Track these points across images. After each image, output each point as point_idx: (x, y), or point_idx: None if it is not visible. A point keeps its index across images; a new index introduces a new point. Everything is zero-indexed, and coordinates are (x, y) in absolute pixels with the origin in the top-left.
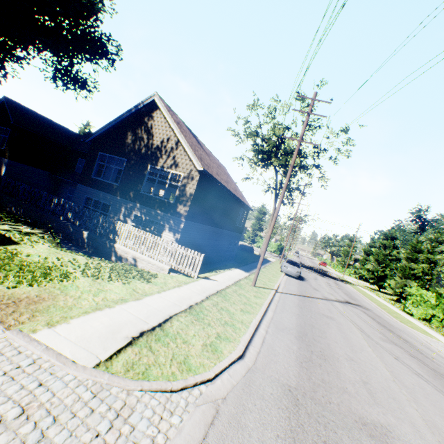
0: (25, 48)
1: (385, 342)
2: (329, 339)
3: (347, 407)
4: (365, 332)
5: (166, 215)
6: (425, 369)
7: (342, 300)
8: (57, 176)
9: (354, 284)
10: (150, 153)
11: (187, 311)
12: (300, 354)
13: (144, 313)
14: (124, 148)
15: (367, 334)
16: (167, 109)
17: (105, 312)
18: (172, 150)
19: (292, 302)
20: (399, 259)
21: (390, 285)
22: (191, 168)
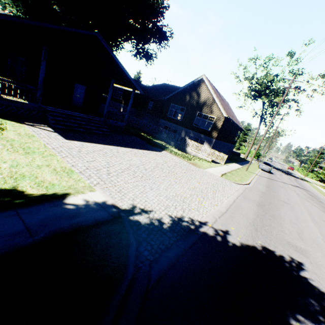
0: (125, 41)
1: (307, 198)
2: (279, 190)
3: (278, 198)
4: (299, 194)
5: (205, 136)
6: (320, 207)
7: (293, 185)
8: (141, 111)
9: (310, 182)
10: (198, 106)
11: (228, 172)
12: (266, 189)
13: (219, 170)
14: (184, 102)
15: (299, 195)
16: (209, 83)
17: (211, 168)
18: (210, 105)
19: (264, 179)
20: None
21: None
22: (220, 114)
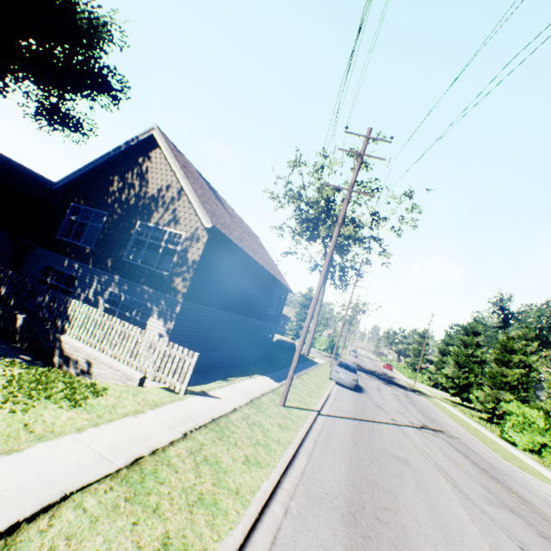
0: None
1: (494, 506)
2: (405, 514)
3: None
4: (461, 487)
5: (156, 292)
6: None
7: (417, 424)
8: (20, 239)
9: (430, 396)
10: (141, 205)
11: (121, 474)
12: None
13: None
14: (107, 197)
15: (464, 492)
16: (169, 147)
17: None
18: (172, 200)
19: (342, 433)
20: (483, 360)
21: (478, 398)
22: (197, 225)
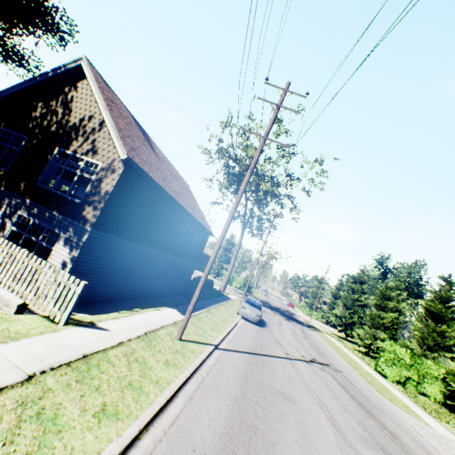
0: None
1: (369, 448)
2: None
3: None
4: (340, 426)
5: (66, 219)
6: None
7: (308, 358)
8: None
9: (321, 331)
10: (62, 132)
11: None
12: None
13: None
14: (28, 122)
15: (342, 432)
16: (96, 79)
17: None
18: (93, 130)
19: (234, 369)
20: (365, 304)
21: (359, 335)
22: (115, 156)
